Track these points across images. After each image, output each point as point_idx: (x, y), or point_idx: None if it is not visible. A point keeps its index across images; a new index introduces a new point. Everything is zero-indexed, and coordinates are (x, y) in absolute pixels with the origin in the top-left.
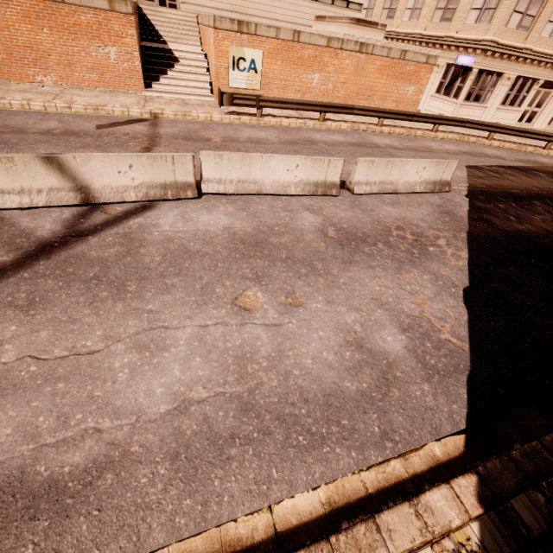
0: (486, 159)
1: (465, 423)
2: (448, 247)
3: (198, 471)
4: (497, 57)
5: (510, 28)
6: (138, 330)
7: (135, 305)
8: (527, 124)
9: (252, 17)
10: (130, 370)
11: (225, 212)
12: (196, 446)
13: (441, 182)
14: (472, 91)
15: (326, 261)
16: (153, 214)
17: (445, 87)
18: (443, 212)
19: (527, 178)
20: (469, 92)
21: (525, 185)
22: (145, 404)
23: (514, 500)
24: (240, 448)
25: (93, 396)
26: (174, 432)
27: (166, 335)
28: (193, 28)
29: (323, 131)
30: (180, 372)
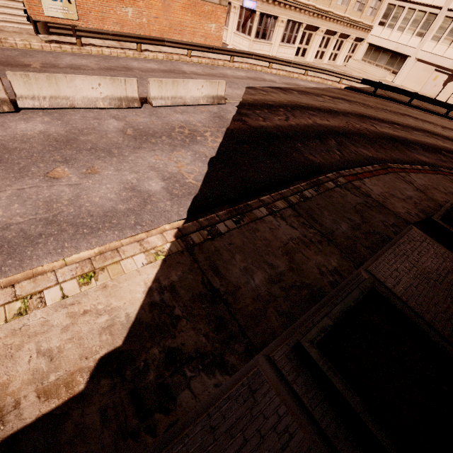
0: (262, 82)
1: (186, 215)
2: (210, 137)
3: (16, 250)
4: (271, 3)
5: None
6: None
7: None
8: (302, 58)
9: None
10: None
11: (41, 122)
12: (15, 241)
13: (218, 97)
14: (259, 30)
15: (121, 148)
16: None
17: (242, 26)
18: (216, 117)
19: (284, 95)
20: (257, 31)
21: (280, 99)
22: None
23: (192, 234)
24: (45, 239)
25: None
26: None
27: None
28: None
29: (141, 60)
30: (2, 212)
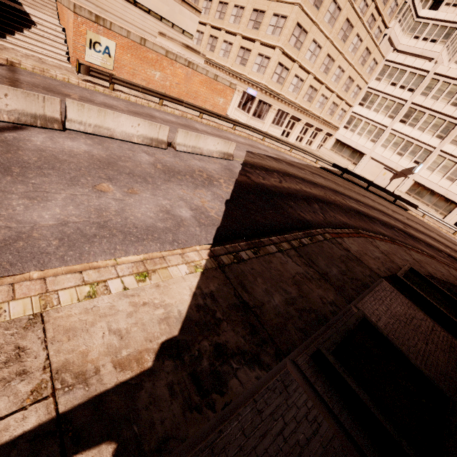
0: (258, 150)
1: (212, 241)
2: (224, 183)
3: (76, 244)
4: (268, 95)
5: (273, 81)
6: (26, 191)
7: (21, 179)
8: (286, 138)
9: (107, 13)
10: (24, 206)
11: (85, 143)
12: (74, 237)
13: (228, 154)
14: (256, 111)
15: (154, 178)
16: (25, 133)
17: (242, 105)
18: (226, 169)
19: (275, 163)
20: (255, 111)
21: (273, 165)
22: (39, 220)
23: (222, 256)
24: (99, 239)
25: (0, 214)
26: (59, 231)
27: (48, 195)
28: (50, 2)
29: (161, 112)
30: (60, 211)
